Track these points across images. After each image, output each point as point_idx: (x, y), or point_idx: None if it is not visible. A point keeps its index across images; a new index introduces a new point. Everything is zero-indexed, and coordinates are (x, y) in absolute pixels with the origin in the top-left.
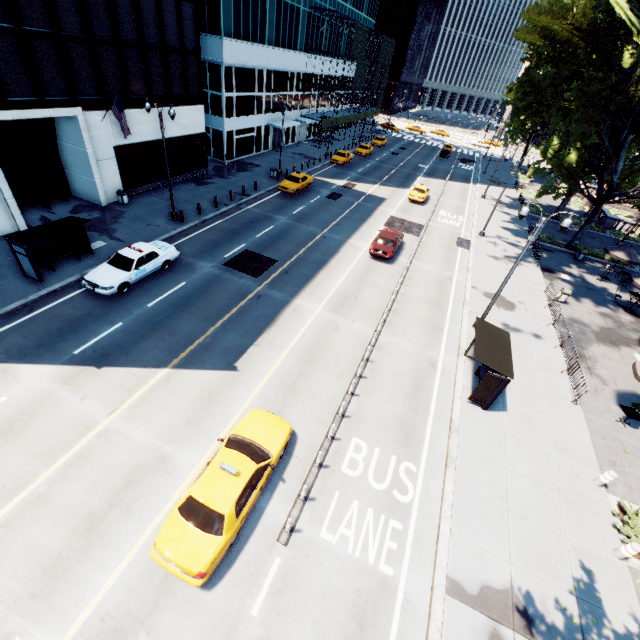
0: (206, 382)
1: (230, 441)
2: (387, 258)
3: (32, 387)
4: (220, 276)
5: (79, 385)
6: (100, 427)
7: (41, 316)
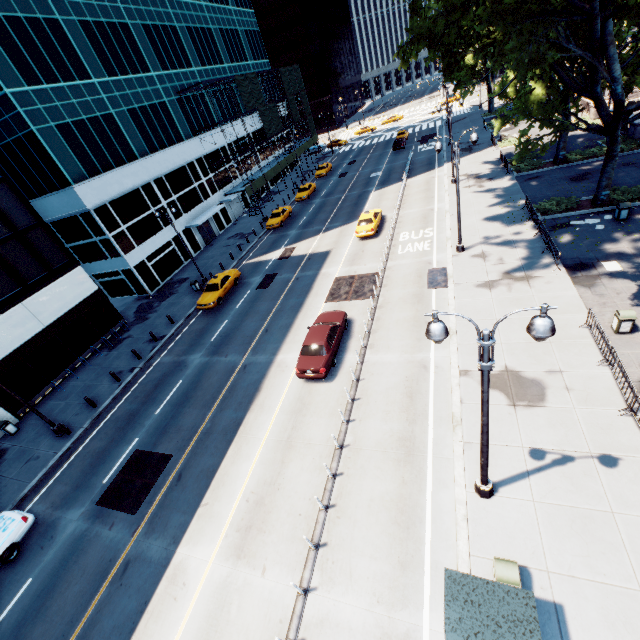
0: None
1: None
2: (321, 377)
3: None
4: (84, 536)
5: None
6: None
7: None
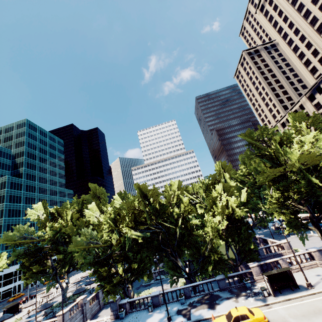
0: None
1: None
2: (21, 303)
3: None
4: None
5: None
6: None
7: None
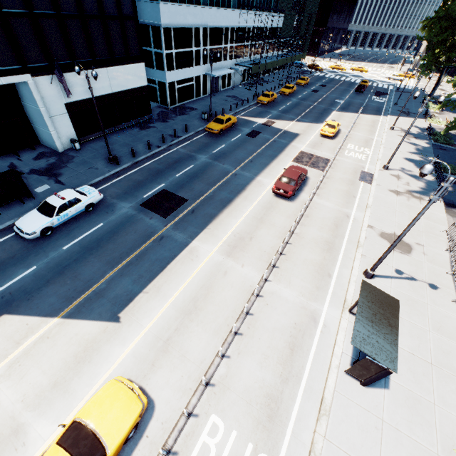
0: (87, 335)
1: (68, 431)
2: (288, 196)
3: None
4: (134, 217)
5: None
6: None
7: None
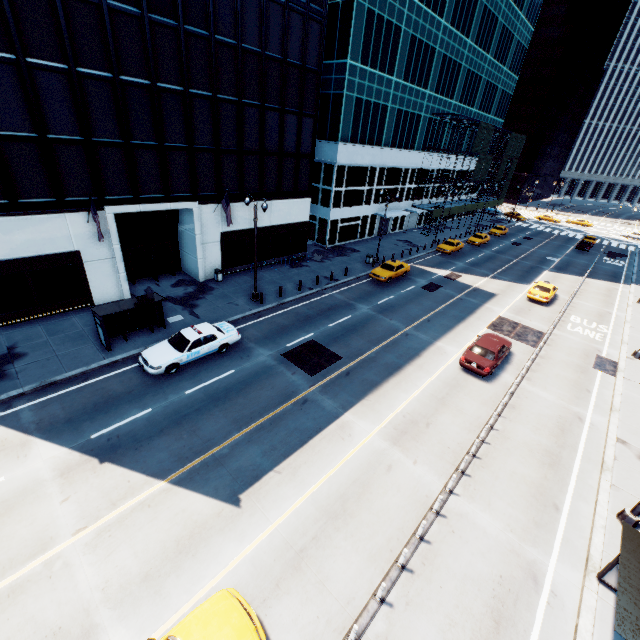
0: (196, 514)
1: None
2: (483, 374)
3: (32, 471)
4: (273, 368)
5: (71, 480)
6: (56, 550)
7: (90, 387)
